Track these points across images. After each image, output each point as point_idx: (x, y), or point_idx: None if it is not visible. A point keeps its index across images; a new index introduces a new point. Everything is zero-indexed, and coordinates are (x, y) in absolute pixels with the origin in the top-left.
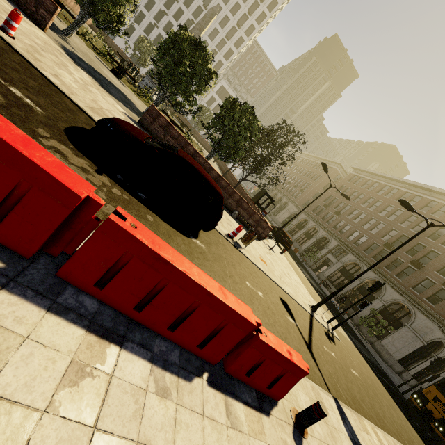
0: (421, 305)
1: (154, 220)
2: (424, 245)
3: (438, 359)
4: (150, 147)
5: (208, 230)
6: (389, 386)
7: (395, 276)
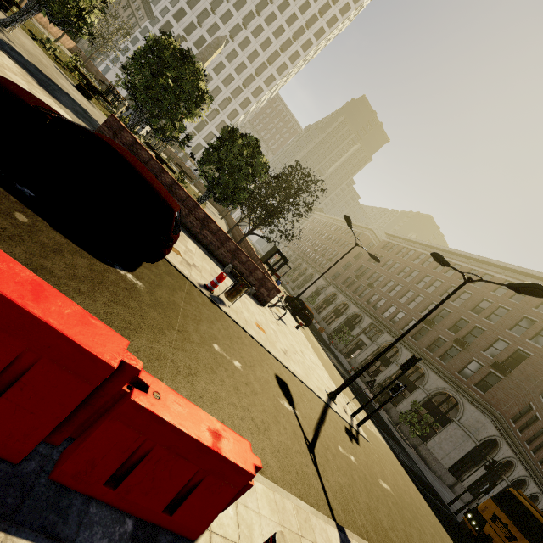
0: (469, 394)
1: (32, 223)
2: (467, 320)
3: (493, 462)
4: (41, 114)
5: (149, 259)
6: (437, 504)
7: (438, 358)
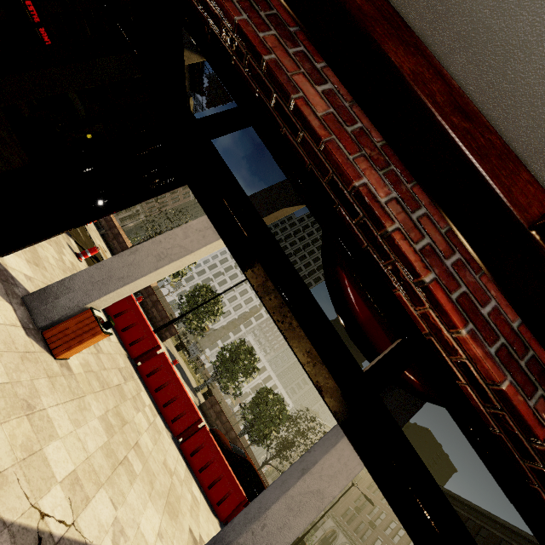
0: None
1: None
2: None
3: None
4: (235, 454)
5: None
6: None
7: None
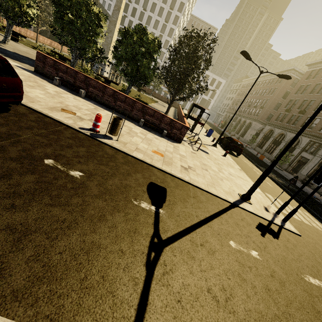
0: None
1: None
2: None
3: None
4: None
5: None
6: None
7: None
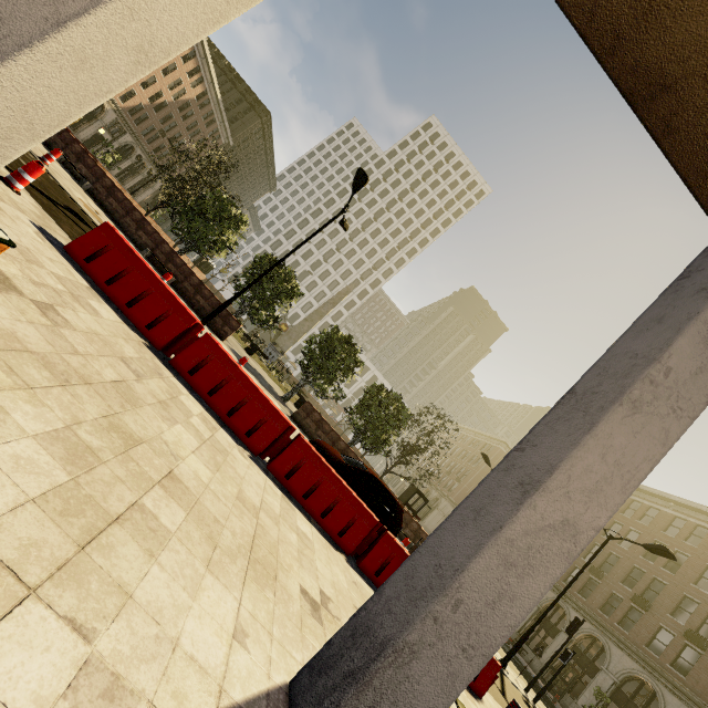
0: (666, 678)
1: None
2: (642, 569)
3: None
4: (350, 467)
5: None
6: None
7: (618, 625)
